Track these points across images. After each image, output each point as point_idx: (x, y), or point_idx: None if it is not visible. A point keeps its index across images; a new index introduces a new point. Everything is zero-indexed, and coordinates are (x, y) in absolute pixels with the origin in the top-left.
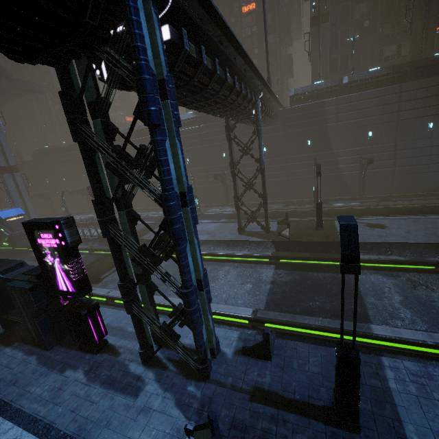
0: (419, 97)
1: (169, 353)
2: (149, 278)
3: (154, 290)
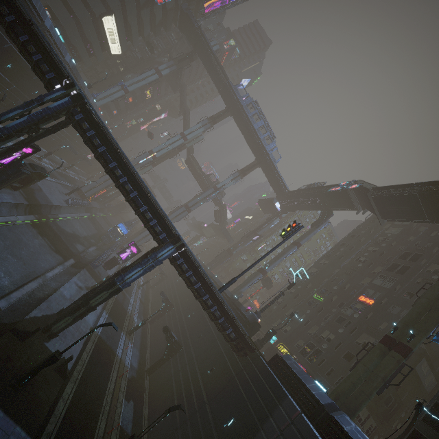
0: None
1: None
2: None
3: None
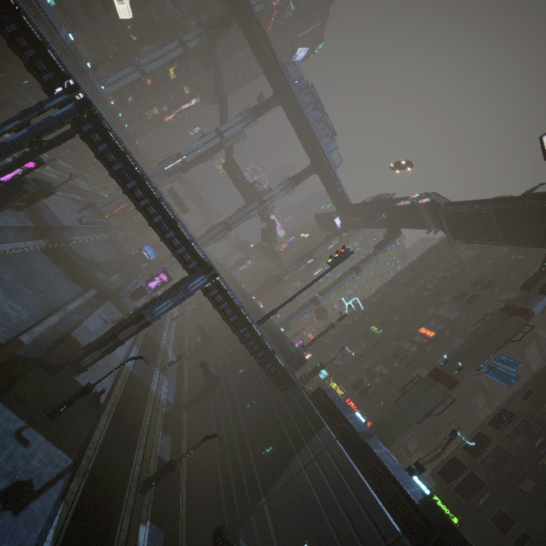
0: None
1: None
2: None
3: None
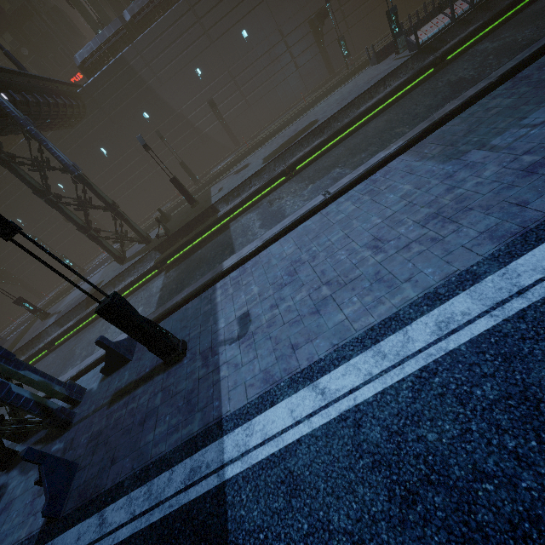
0: (213, 6)
1: (35, 438)
2: None
3: None
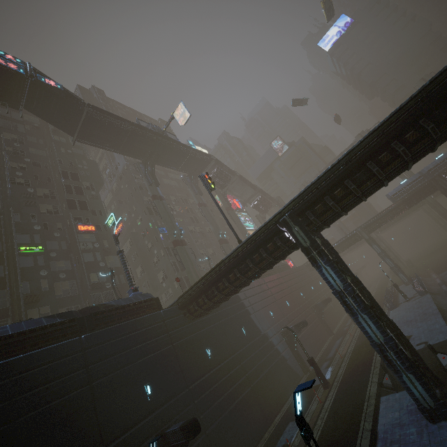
0: (273, 286)
1: None
2: None
3: None
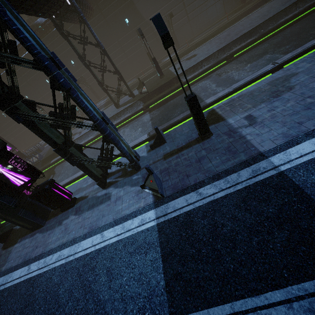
0: None
1: (114, 176)
2: (72, 142)
3: (81, 147)
